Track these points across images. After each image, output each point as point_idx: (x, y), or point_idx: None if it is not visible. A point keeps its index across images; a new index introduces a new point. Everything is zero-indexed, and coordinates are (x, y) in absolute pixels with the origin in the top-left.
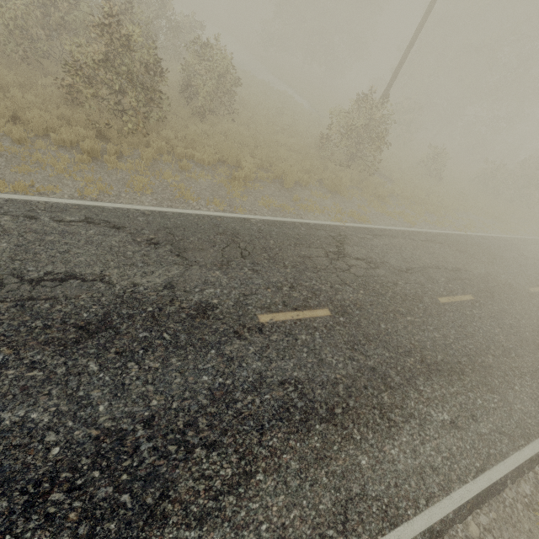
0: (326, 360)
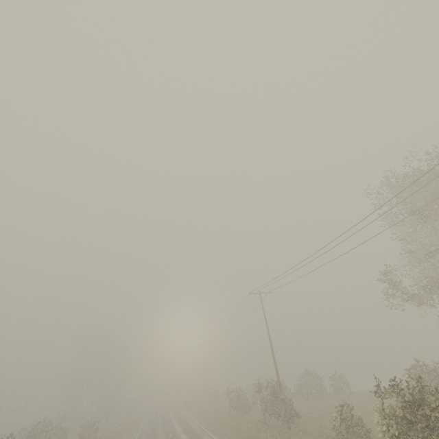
0: (160, 438)
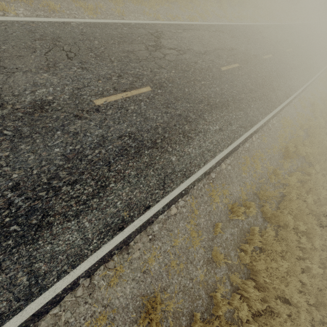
0: (277, 67)
